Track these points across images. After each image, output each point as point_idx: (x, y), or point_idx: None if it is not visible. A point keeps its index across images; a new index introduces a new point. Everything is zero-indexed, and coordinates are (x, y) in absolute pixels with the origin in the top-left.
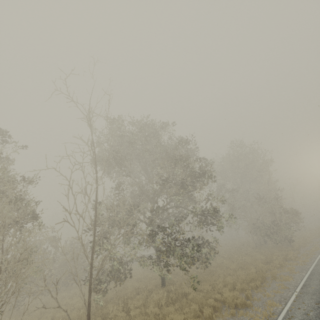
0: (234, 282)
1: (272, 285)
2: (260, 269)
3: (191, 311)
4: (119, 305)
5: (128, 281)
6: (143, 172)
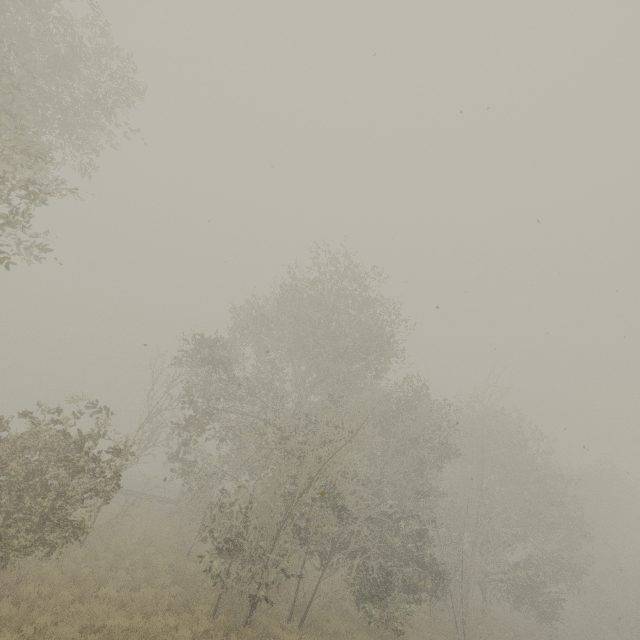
0: None
1: None
2: None
3: None
4: None
5: None
6: None
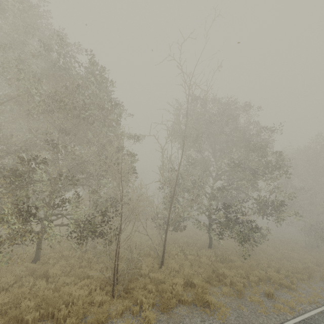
0: (279, 267)
1: (319, 284)
2: (308, 267)
3: (238, 273)
4: (178, 248)
5: (178, 234)
6: (207, 149)
